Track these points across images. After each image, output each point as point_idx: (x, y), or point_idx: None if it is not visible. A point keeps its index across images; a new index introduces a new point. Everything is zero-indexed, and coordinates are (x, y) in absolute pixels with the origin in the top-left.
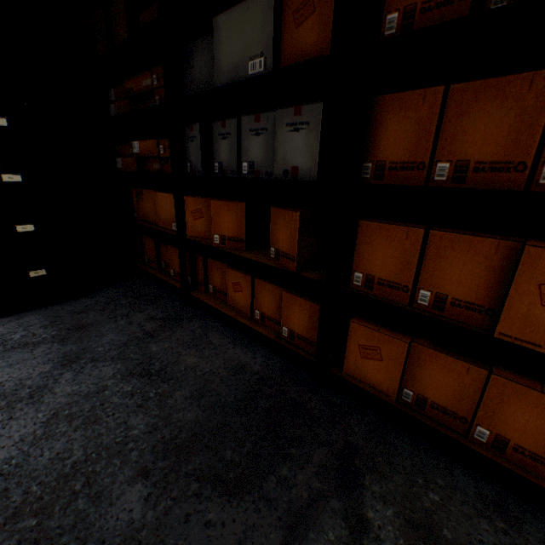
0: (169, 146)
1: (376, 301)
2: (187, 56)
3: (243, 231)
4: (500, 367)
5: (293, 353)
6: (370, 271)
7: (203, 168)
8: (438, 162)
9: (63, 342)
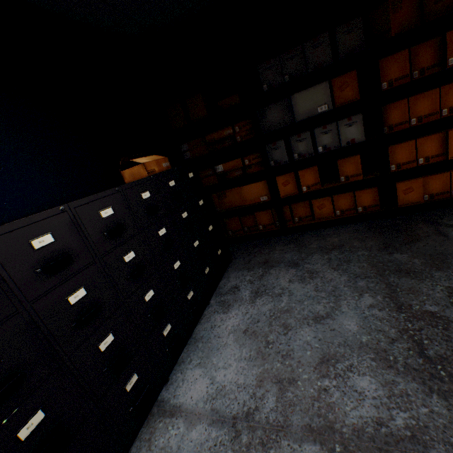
0: (261, 156)
1: (406, 170)
2: (261, 113)
3: (318, 178)
4: (449, 170)
5: (371, 214)
6: (397, 162)
7: (288, 159)
8: (411, 119)
9: (274, 266)
